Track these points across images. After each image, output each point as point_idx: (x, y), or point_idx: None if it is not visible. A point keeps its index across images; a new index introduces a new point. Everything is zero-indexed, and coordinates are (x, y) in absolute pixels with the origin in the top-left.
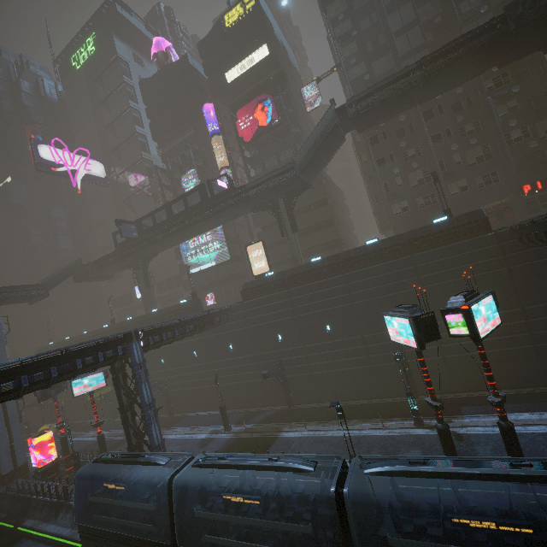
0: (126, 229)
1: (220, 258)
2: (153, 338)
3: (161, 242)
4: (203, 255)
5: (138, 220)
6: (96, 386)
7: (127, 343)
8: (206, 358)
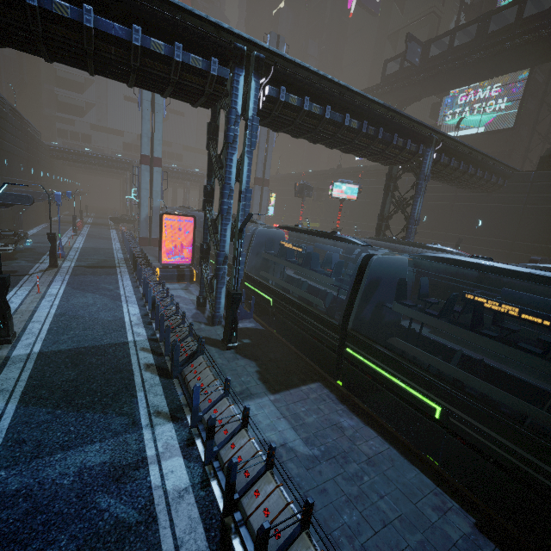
0: (411, 50)
1: (496, 124)
2: (443, 157)
3: (442, 77)
4: (472, 116)
5: (428, 41)
6: (348, 196)
7: (426, 147)
8: (435, 227)
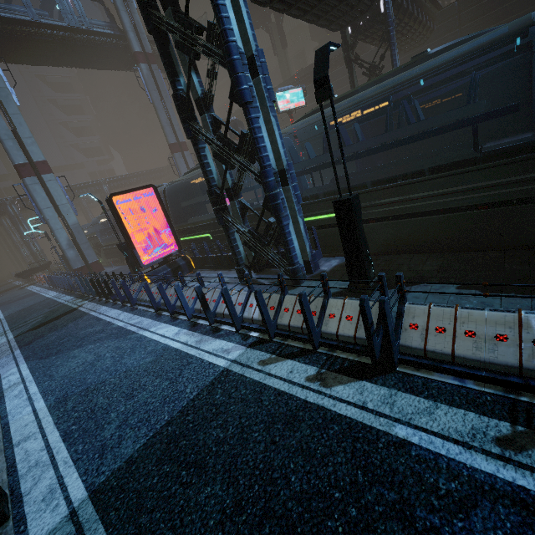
0: None
1: None
2: None
3: None
4: None
5: None
6: (296, 104)
7: None
8: None
